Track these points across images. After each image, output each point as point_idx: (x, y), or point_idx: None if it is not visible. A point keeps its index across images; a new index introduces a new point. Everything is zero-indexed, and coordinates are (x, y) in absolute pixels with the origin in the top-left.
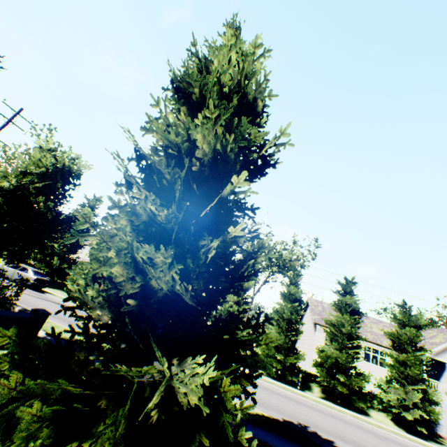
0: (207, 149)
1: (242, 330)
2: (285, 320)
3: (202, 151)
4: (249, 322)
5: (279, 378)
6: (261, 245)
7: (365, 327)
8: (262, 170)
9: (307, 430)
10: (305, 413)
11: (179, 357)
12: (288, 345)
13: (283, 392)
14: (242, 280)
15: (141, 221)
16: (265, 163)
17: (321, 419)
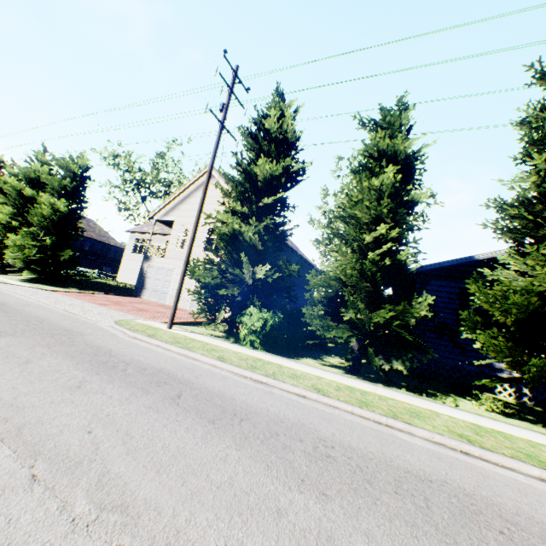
0: None
1: None
2: None
3: None
4: None
5: None
6: None
7: None
8: None
9: None
10: None
11: None
12: None
13: None
14: None
15: None
16: None
17: None
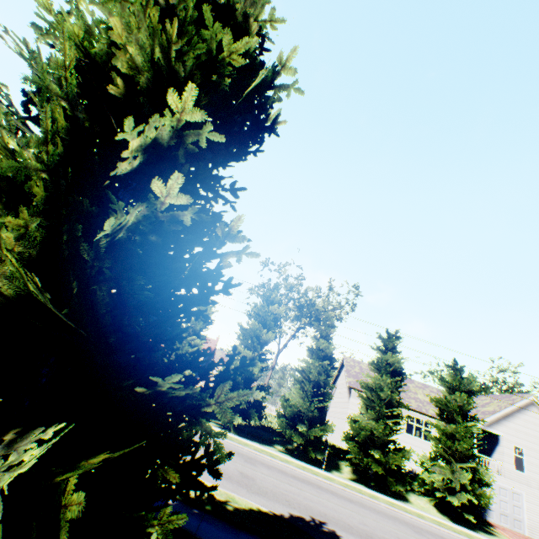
0: (140, 57)
1: (195, 381)
2: (311, 383)
3: (128, 59)
4: (212, 369)
5: (301, 456)
6: (228, 232)
7: (409, 393)
8: (256, 133)
9: (322, 529)
10: (325, 503)
11: (22, 428)
12: (314, 413)
13: (301, 474)
14: (206, 300)
15: (0, 174)
16: (259, 120)
17: (346, 510)
